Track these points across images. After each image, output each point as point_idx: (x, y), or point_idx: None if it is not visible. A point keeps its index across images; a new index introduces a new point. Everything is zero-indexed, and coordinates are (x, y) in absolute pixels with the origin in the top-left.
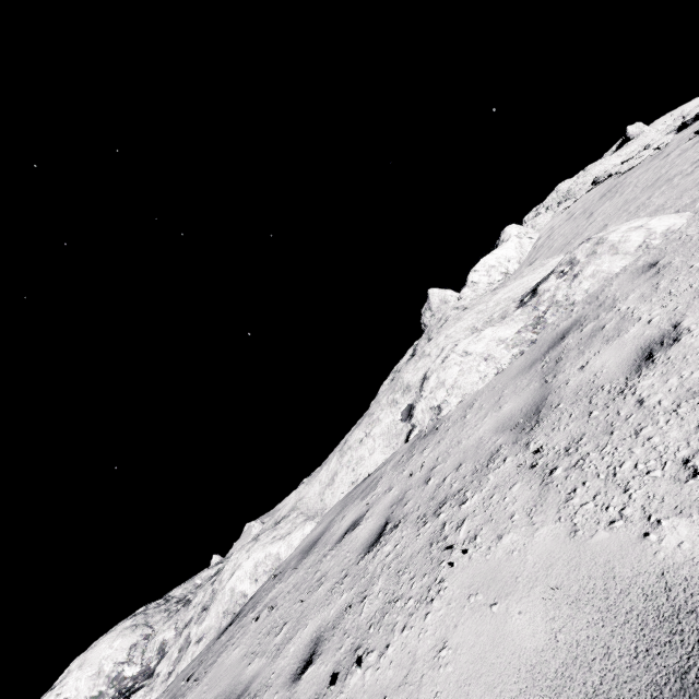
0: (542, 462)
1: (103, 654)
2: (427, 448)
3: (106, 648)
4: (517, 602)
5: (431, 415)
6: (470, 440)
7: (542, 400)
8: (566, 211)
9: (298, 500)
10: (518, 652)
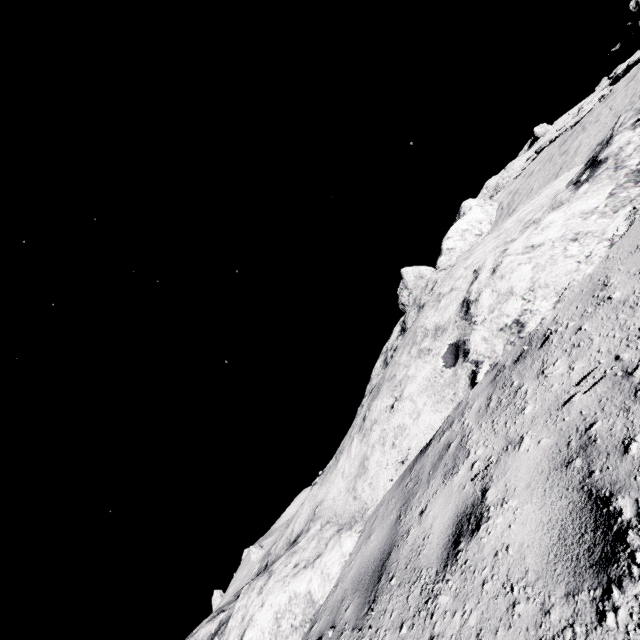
0: None
1: None
2: (550, 364)
3: None
4: None
5: (507, 337)
6: None
7: None
8: (517, 179)
9: (316, 506)
10: None
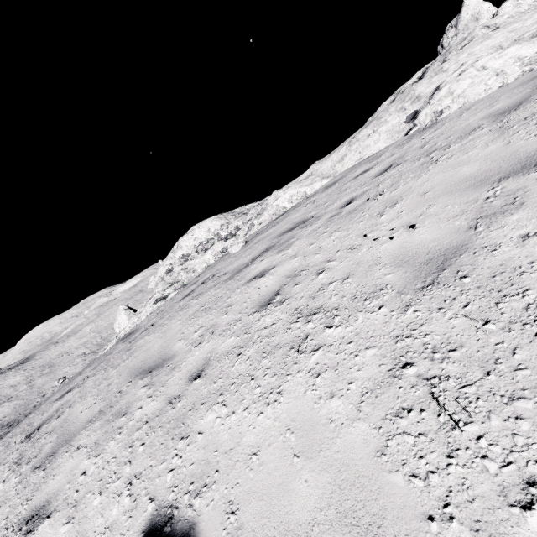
0: (507, 126)
1: (208, 225)
2: (425, 135)
3: (209, 223)
4: (467, 166)
5: (432, 117)
6: (461, 126)
7: (526, 99)
8: None
9: (313, 172)
10: (462, 175)
